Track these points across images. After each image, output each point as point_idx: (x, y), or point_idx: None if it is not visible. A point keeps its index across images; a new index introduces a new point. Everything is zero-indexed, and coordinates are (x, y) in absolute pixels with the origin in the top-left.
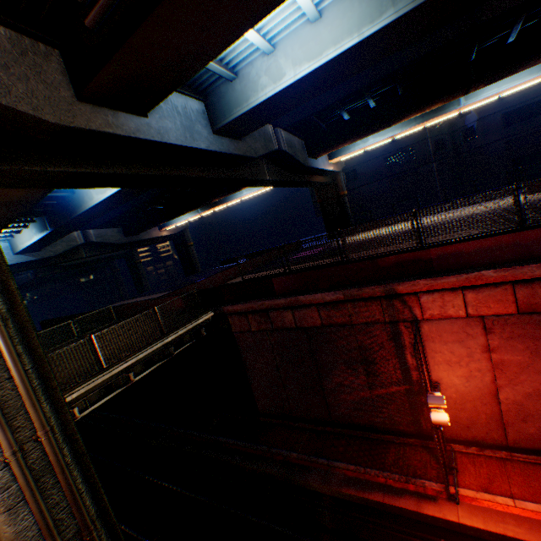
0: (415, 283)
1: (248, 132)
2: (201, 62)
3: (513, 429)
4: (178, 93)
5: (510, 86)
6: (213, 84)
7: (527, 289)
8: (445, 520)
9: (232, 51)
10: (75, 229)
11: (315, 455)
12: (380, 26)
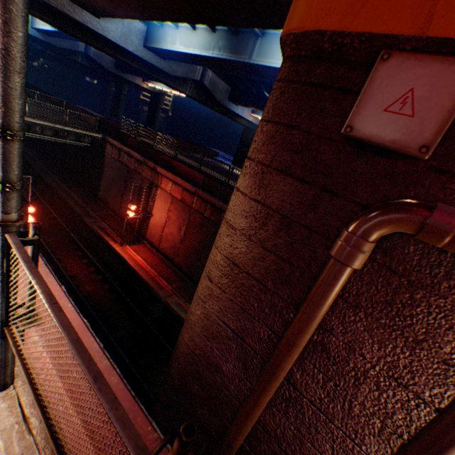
0: (163, 170)
1: (168, 59)
2: (119, 17)
3: (162, 244)
4: None
5: None
6: None
7: (186, 193)
8: (112, 246)
9: None
10: (74, 41)
11: (100, 217)
12: (207, 55)
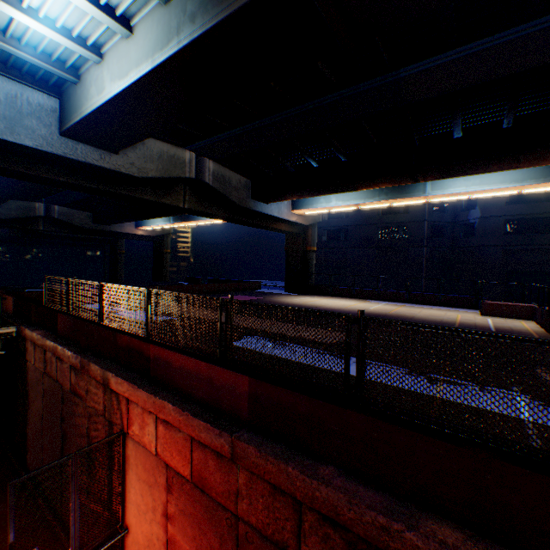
0: (123, 382)
1: (118, 146)
2: None
3: None
4: (11, 79)
5: (480, 189)
6: (67, 82)
7: (203, 452)
8: None
9: (56, 48)
10: (8, 198)
11: None
12: (167, 55)
